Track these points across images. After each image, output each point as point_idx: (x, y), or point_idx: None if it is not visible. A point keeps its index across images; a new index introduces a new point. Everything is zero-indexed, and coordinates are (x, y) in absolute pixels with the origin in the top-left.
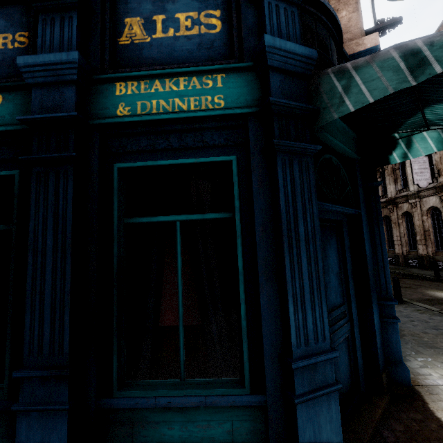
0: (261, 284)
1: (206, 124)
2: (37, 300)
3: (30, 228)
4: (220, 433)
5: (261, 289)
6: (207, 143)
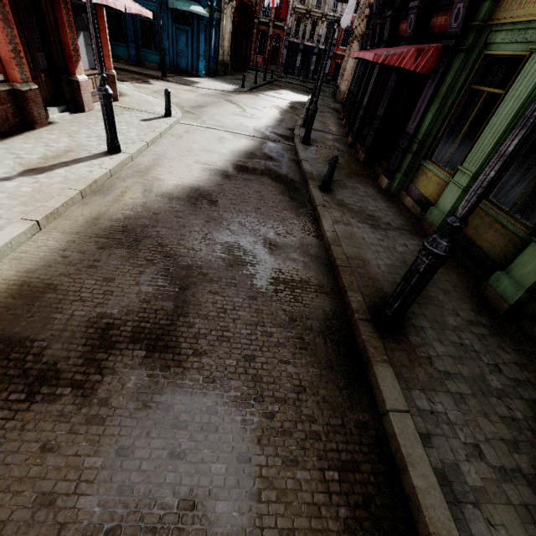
0: (159, 36)
1: (151, 1)
2: (129, 30)
3: (126, 16)
4: (155, 59)
5: (159, 37)
6: (151, 5)
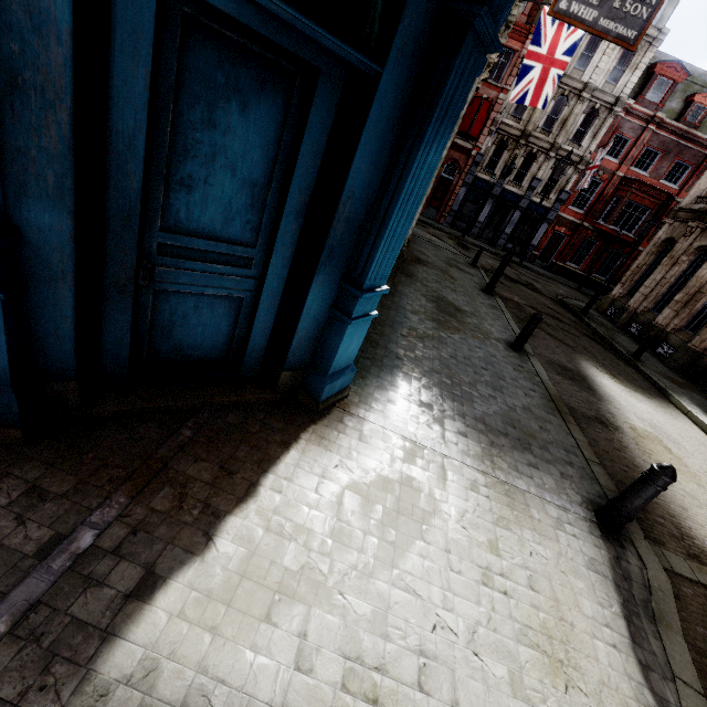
0: None
1: None
2: None
3: None
4: None
5: None
6: None
